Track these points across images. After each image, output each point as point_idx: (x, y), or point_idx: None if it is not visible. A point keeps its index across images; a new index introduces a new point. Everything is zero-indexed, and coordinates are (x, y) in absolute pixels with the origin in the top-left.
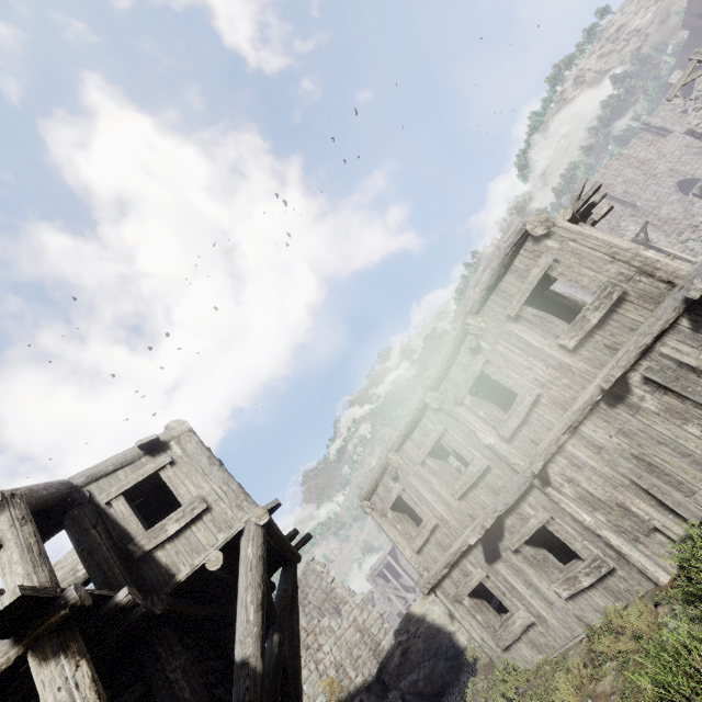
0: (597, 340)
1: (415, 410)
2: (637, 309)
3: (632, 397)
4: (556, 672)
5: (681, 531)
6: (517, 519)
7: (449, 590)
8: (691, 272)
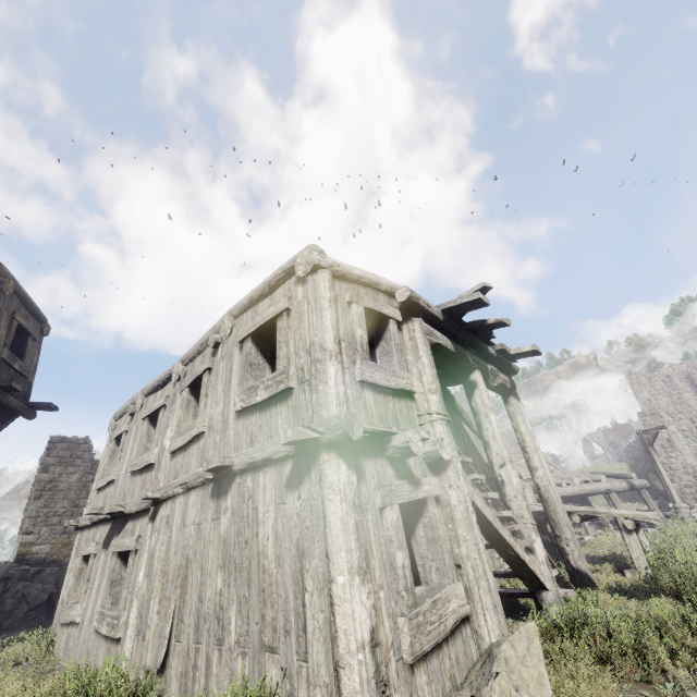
0: (252, 421)
1: (168, 371)
2: (286, 419)
3: (224, 502)
4: (1, 671)
5: (149, 662)
6: (132, 529)
7: (82, 540)
8: (325, 418)
